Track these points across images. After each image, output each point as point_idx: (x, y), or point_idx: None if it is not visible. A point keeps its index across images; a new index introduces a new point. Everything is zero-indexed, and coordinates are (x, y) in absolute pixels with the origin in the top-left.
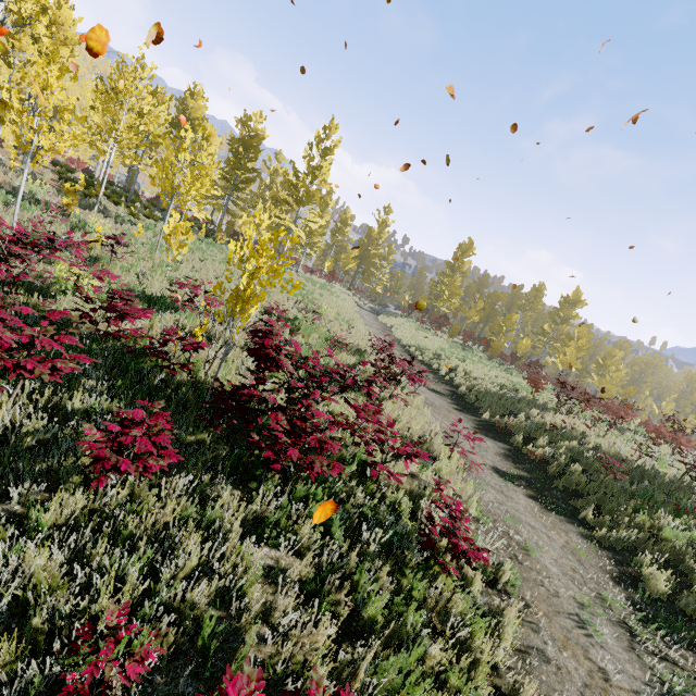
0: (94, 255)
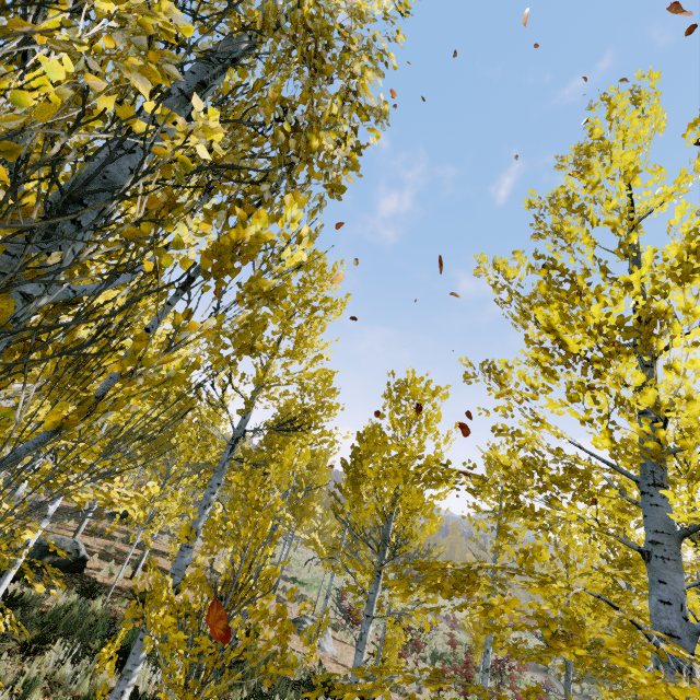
0: None
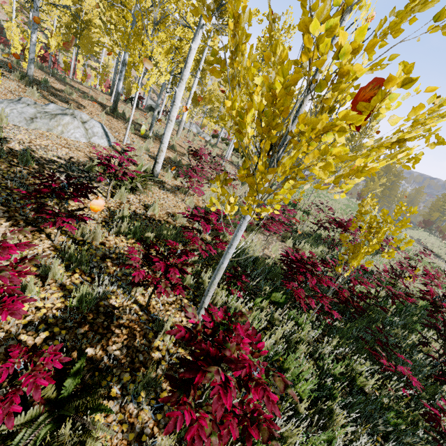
0: (303, 209)
